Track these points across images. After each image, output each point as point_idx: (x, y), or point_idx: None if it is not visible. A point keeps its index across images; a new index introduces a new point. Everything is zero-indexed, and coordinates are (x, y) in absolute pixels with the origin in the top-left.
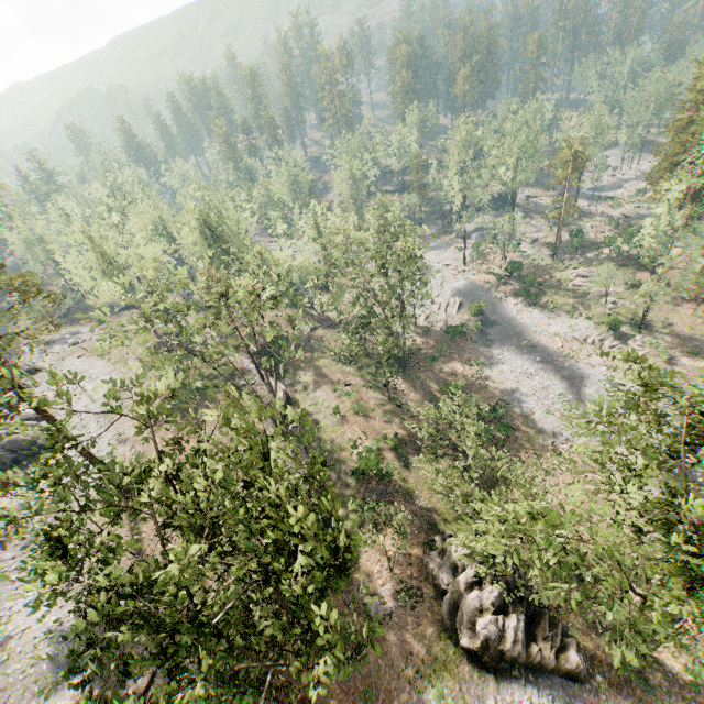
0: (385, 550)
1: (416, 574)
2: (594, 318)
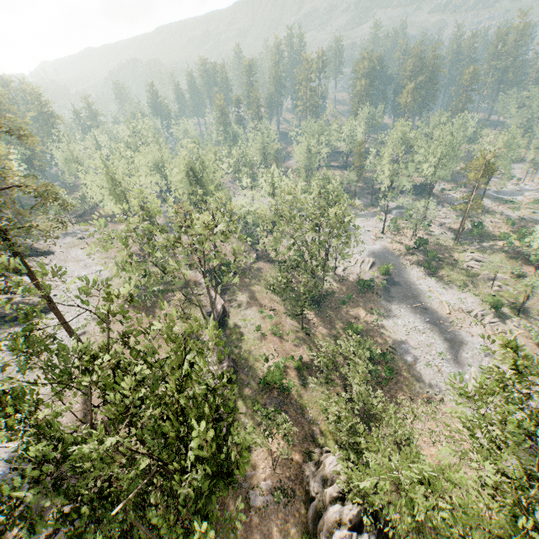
0: (271, 452)
1: (293, 477)
2: (480, 296)
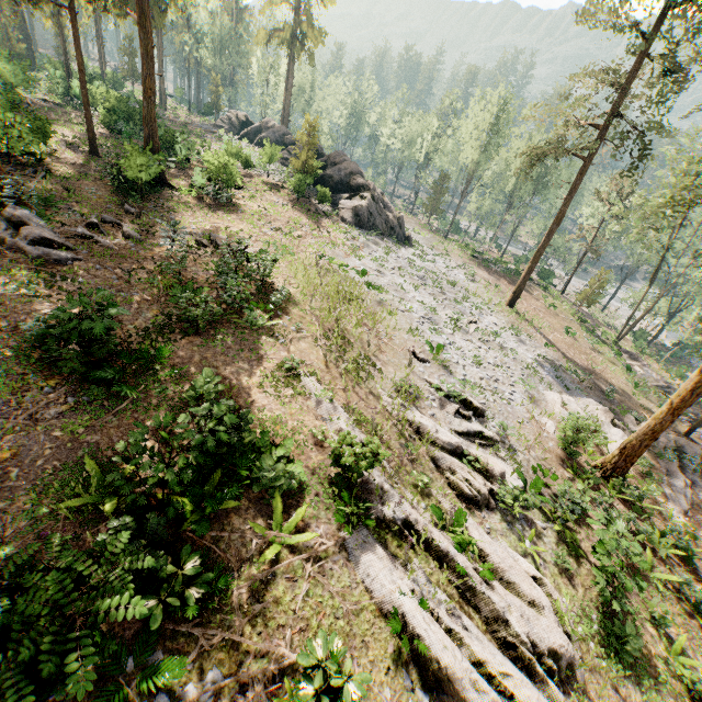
0: None
1: None
2: None
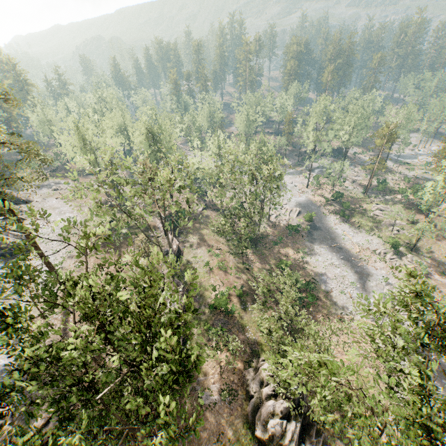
0: (219, 361)
1: (236, 381)
2: (383, 238)
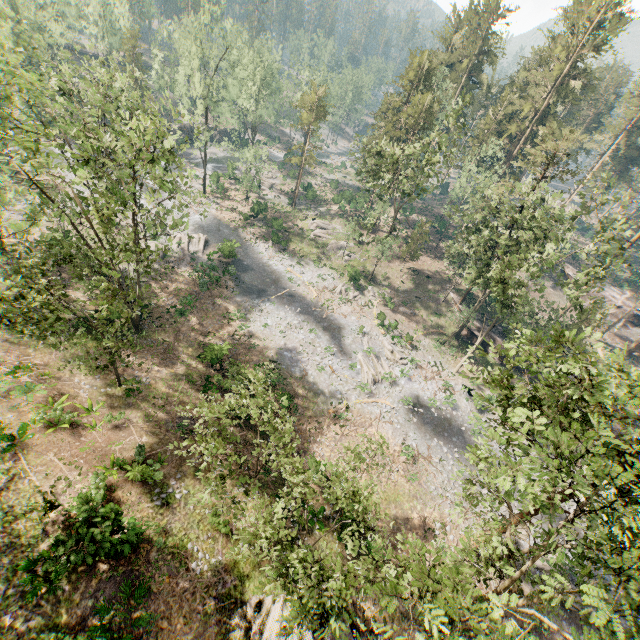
0: None
1: None
2: (336, 269)
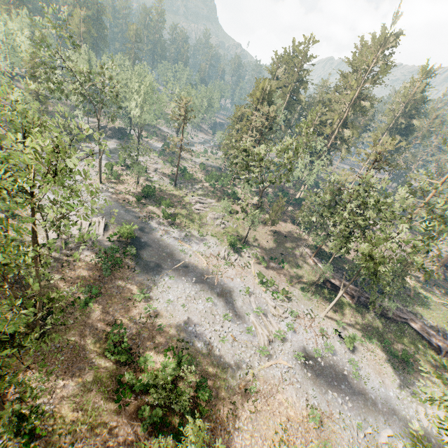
0: None
1: None
2: (216, 236)
